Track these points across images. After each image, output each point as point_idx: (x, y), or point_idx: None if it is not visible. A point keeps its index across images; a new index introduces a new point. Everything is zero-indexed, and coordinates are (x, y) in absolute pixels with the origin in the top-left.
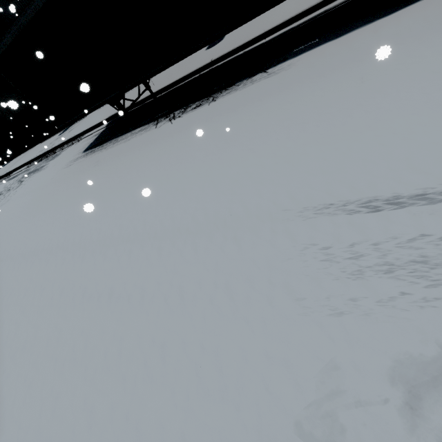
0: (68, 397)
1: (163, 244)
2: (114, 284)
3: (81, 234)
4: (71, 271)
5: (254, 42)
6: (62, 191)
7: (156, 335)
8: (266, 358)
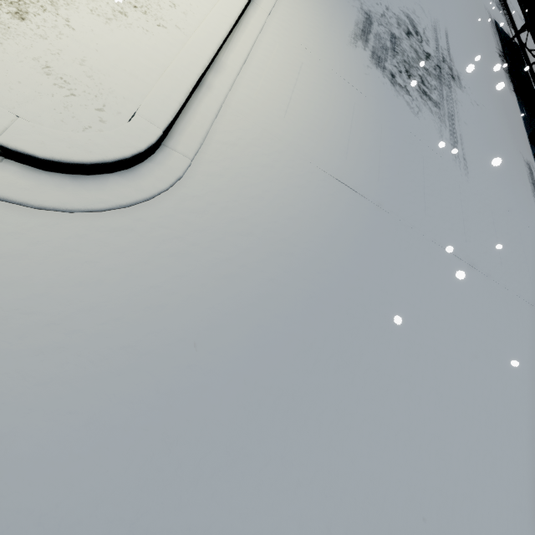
0: None
1: (441, 4)
2: None
3: None
4: None
5: None
6: None
7: None
8: None
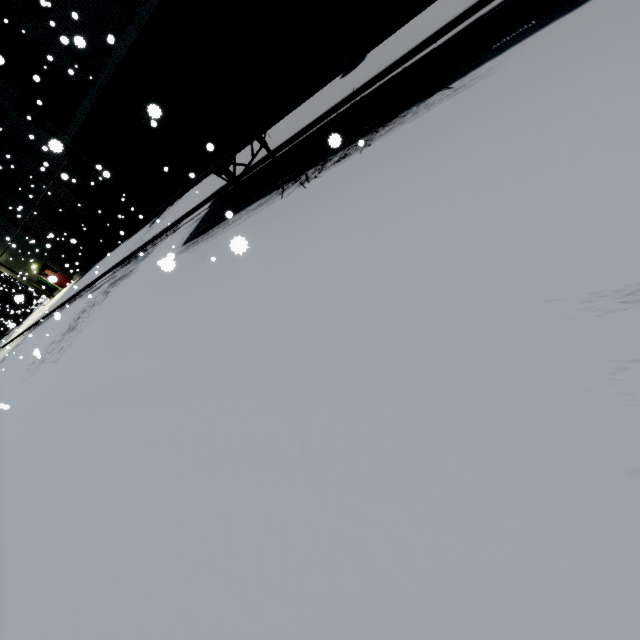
0: (209, 626)
1: (326, 370)
2: (256, 437)
3: (195, 360)
4: (187, 415)
5: (418, 51)
6: (161, 301)
7: (342, 527)
8: (592, 594)
